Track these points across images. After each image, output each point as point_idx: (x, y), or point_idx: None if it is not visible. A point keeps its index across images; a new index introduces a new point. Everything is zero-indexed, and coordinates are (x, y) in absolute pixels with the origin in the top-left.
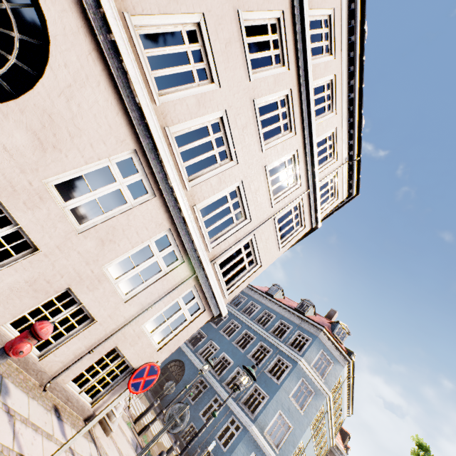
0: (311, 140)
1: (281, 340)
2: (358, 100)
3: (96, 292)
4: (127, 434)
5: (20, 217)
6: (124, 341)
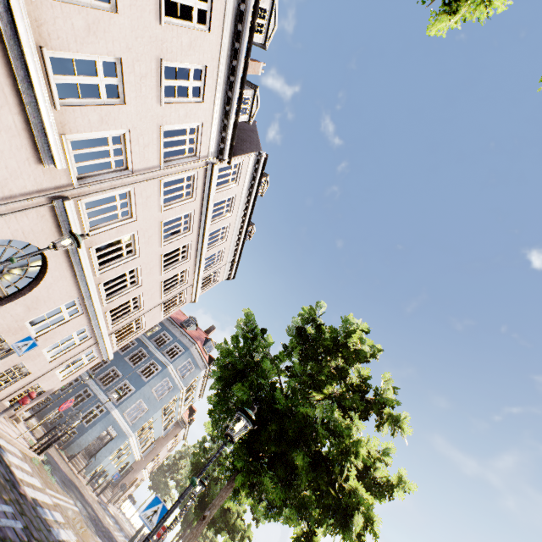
0: (200, 262)
1: (160, 349)
2: (245, 234)
3: (36, 361)
4: (22, 421)
5: (9, 339)
6: (43, 380)
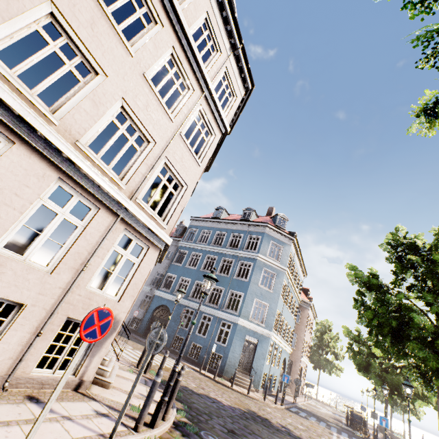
0: (184, 30)
1: (238, 249)
2: None
3: (4, 277)
4: (131, 378)
5: None
6: (74, 309)
